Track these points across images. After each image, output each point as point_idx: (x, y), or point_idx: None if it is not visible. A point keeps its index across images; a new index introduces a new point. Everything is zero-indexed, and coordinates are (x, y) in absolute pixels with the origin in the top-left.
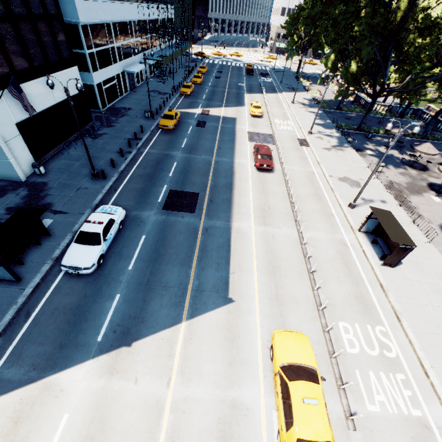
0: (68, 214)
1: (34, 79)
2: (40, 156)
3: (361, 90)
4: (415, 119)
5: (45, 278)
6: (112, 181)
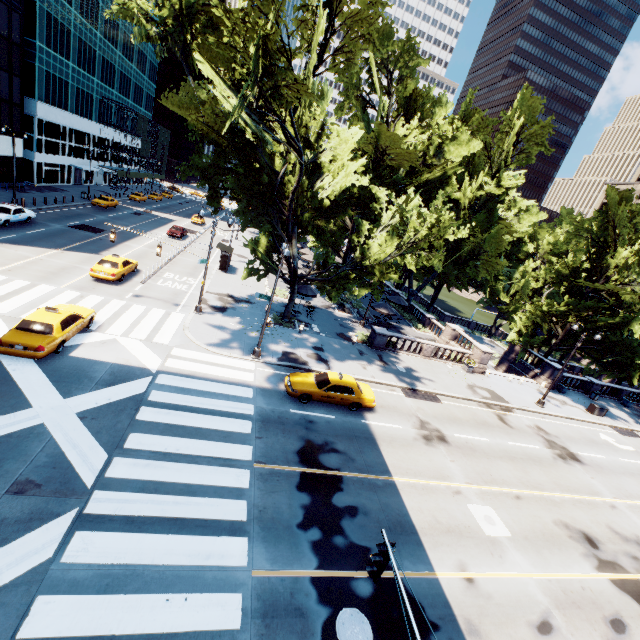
0: None
1: None
2: None
3: None
4: None
5: None
6: (30, 209)
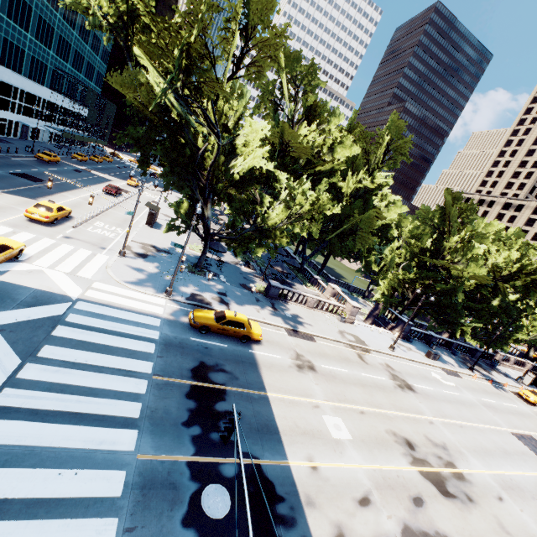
0: None
1: None
2: None
3: None
4: None
5: None
6: None
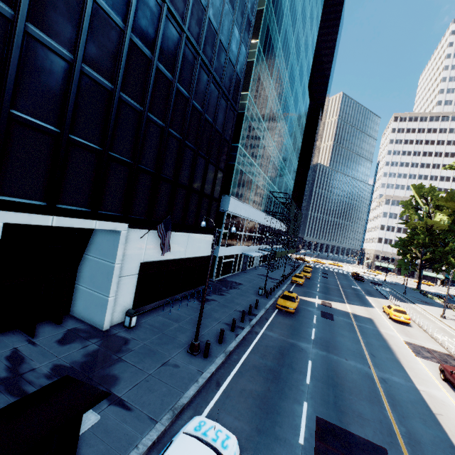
0: (131, 412)
1: (180, 231)
2: (140, 304)
3: None
4: None
5: None
6: (216, 364)
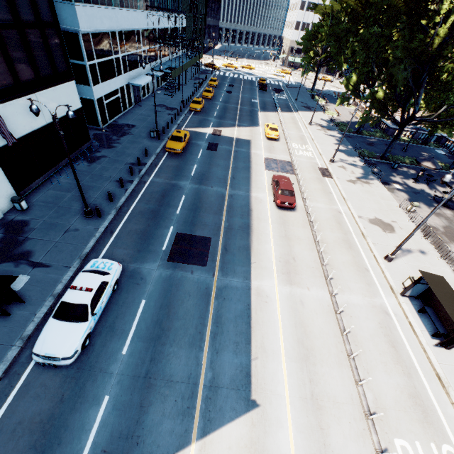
0: (50, 268)
1: (20, 97)
2: (23, 186)
3: (388, 116)
4: (439, 147)
5: (10, 370)
6: (109, 220)
